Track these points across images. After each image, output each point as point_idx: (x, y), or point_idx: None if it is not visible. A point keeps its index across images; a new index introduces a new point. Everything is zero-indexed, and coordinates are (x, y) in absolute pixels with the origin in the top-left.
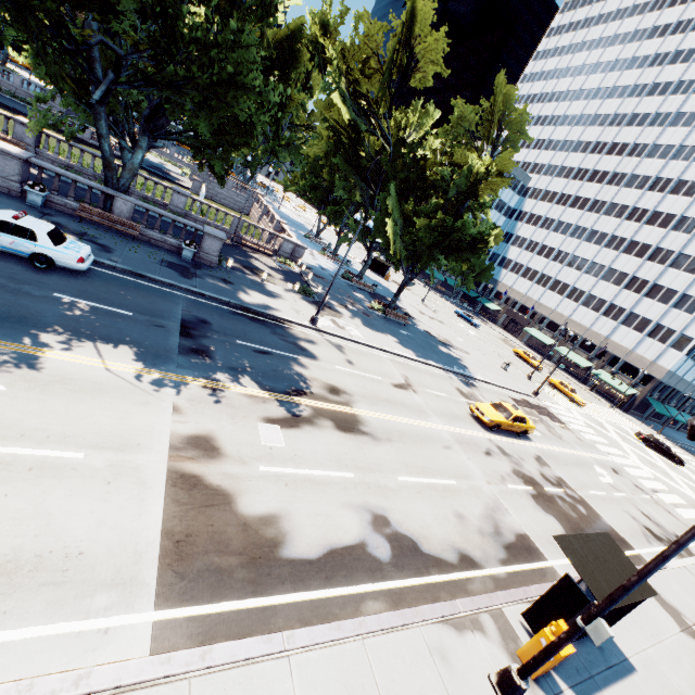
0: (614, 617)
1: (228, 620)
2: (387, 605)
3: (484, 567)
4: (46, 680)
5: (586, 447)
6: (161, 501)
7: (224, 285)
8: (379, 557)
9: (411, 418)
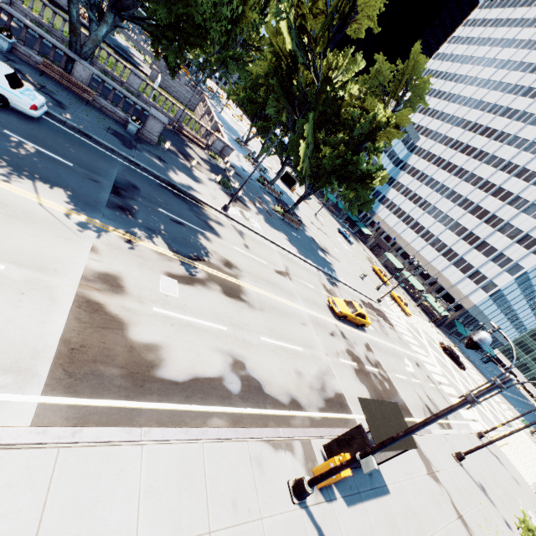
0: (385, 457)
1: (101, 412)
2: (227, 423)
3: (307, 410)
4: None
5: (403, 345)
6: (65, 316)
7: (158, 161)
8: (231, 390)
9: (282, 298)
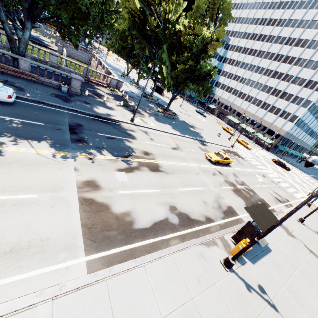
0: None
1: (117, 256)
2: (179, 241)
3: (215, 221)
4: (47, 290)
5: (253, 167)
6: (78, 211)
7: (86, 105)
8: (174, 223)
9: (181, 162)
